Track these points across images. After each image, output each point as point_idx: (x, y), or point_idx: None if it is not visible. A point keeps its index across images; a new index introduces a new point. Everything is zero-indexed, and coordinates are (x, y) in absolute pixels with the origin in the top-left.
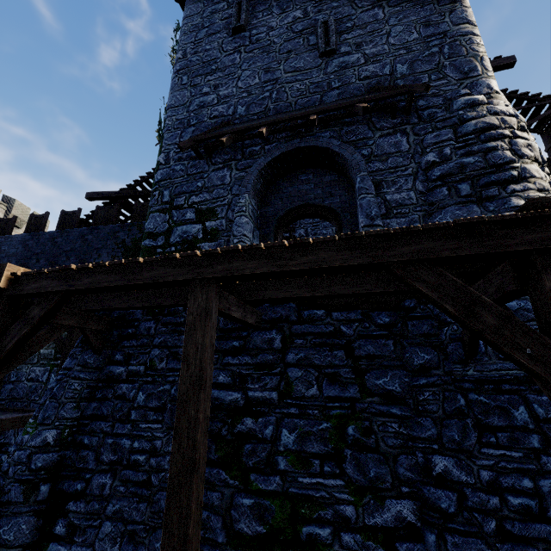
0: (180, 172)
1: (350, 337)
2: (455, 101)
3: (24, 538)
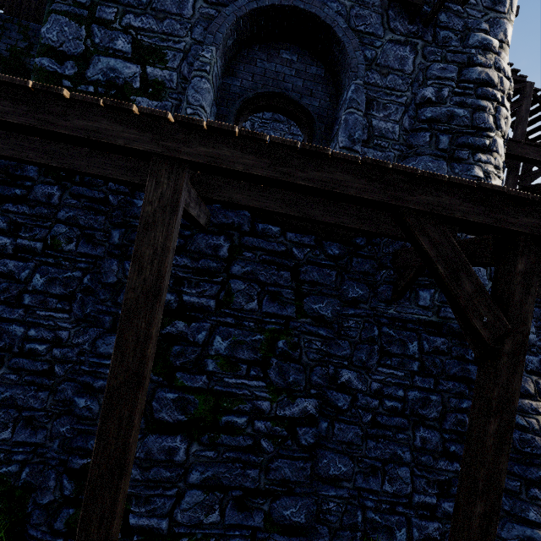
0: None
1: (300, 261)
2: (474, 34)
3: None
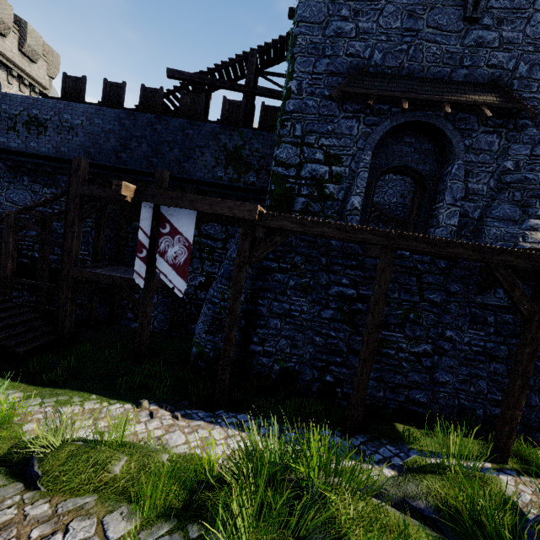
0: (312, 109)
1: (421, 271)
2: None
3: (238, 342)
